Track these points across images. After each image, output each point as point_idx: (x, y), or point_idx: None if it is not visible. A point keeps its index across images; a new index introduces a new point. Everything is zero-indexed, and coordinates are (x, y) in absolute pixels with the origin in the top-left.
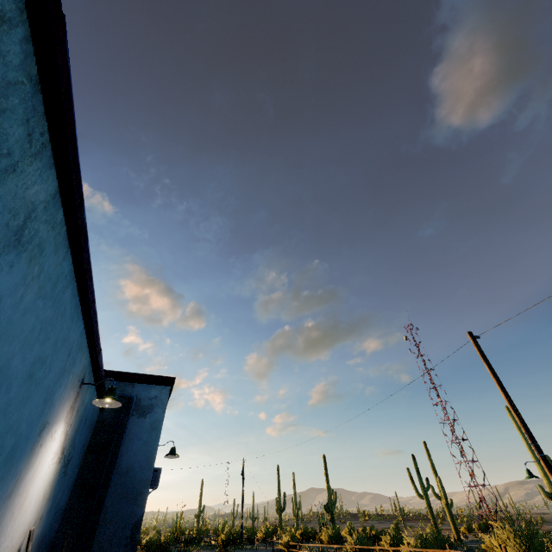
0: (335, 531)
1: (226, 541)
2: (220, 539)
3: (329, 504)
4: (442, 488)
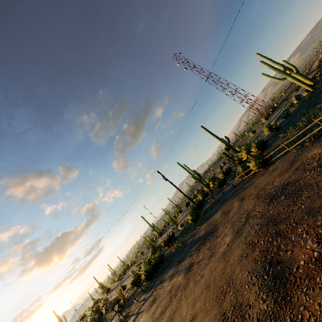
0: (257, 142)
1: (195, 217)
2: (190, 221)
3: (227, 144)
4: (290, 64)
